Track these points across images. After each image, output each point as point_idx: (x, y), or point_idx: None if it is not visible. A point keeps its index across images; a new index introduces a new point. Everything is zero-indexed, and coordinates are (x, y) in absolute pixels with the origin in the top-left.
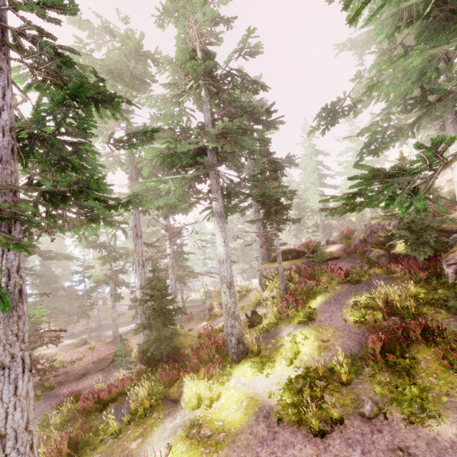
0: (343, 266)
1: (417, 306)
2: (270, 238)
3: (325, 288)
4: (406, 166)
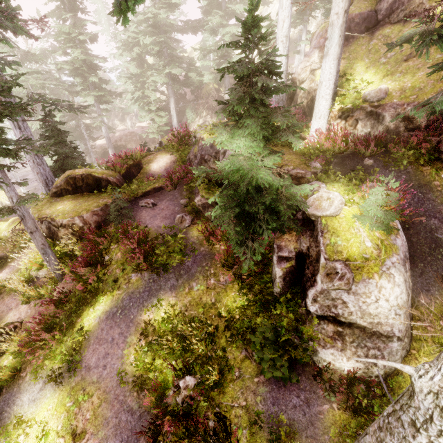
0: (148, 232)
1: (225, 346)
2: (66, 136)
3: (112, 284)
4: (271, 24)
